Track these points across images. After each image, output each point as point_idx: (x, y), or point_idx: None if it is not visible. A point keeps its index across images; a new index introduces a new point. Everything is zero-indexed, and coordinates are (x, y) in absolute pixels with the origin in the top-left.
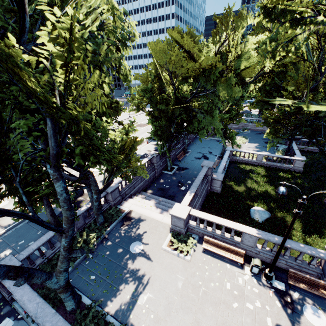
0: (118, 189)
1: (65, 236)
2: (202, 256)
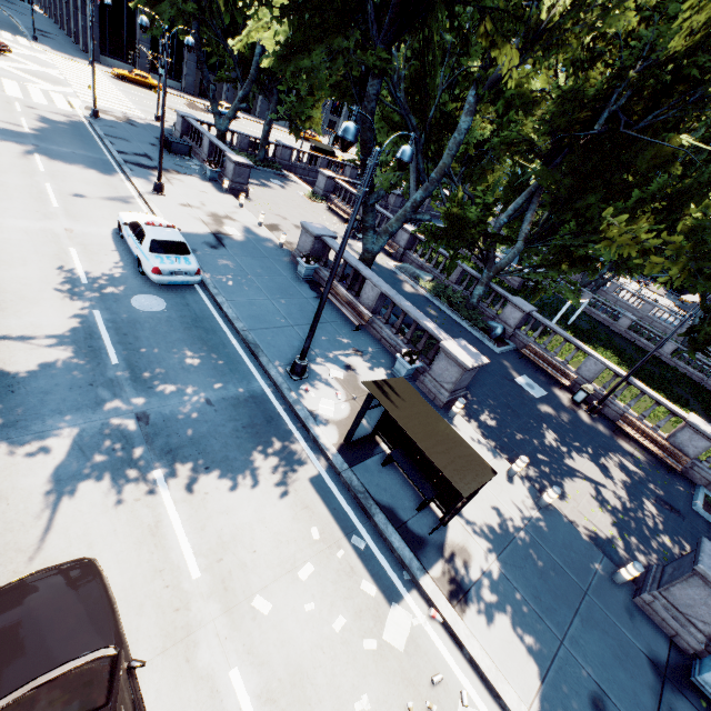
0: (291, 152)
1: (244, 90)
2: (322, 209)
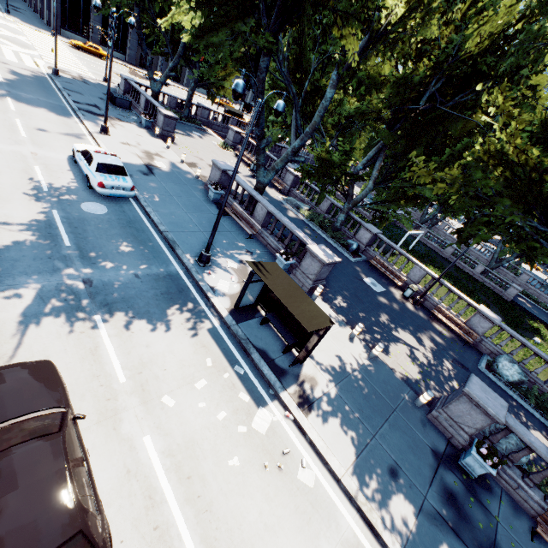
0: (209, 112)
1: (173, 62)
2: (231, 155)
